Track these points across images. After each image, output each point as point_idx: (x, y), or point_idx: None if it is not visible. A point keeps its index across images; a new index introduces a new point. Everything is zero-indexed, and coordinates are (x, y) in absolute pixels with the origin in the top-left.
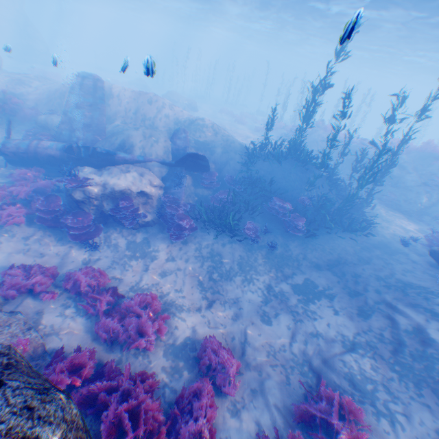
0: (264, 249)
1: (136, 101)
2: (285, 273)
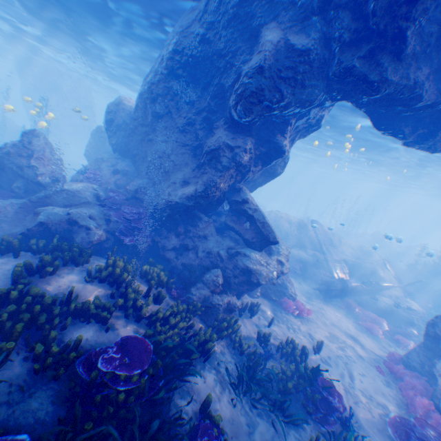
0: None
1: None
2: None
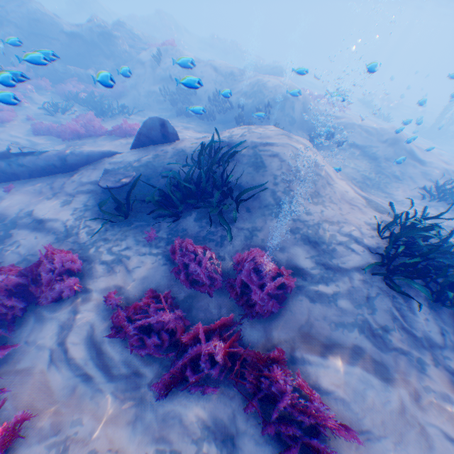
0: None
1: None
2: None
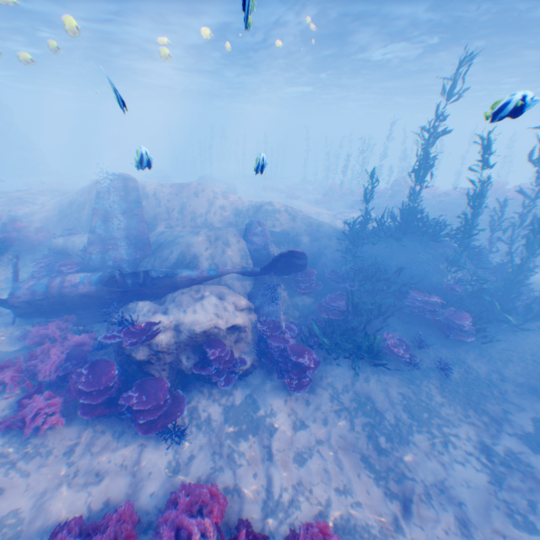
0: (432, 375)
1: (178, 196)
2: (490, 413)
